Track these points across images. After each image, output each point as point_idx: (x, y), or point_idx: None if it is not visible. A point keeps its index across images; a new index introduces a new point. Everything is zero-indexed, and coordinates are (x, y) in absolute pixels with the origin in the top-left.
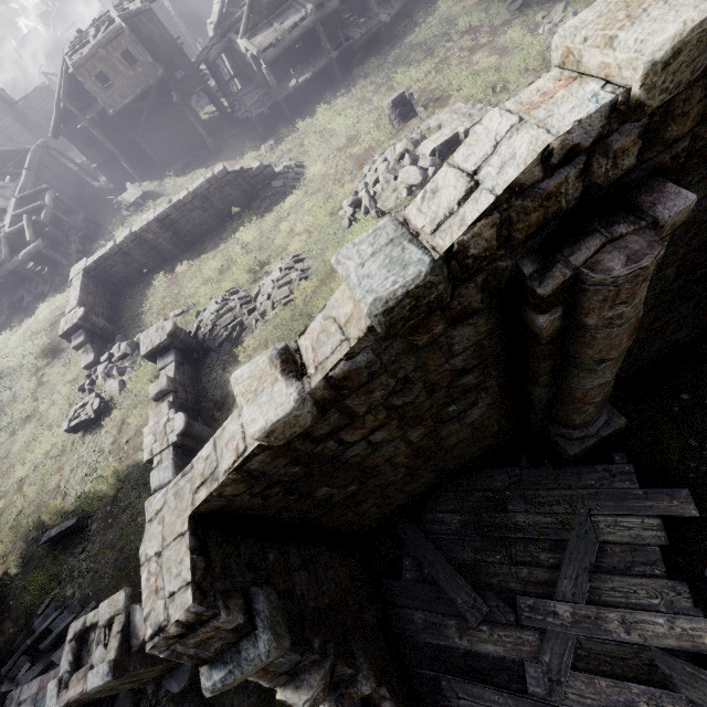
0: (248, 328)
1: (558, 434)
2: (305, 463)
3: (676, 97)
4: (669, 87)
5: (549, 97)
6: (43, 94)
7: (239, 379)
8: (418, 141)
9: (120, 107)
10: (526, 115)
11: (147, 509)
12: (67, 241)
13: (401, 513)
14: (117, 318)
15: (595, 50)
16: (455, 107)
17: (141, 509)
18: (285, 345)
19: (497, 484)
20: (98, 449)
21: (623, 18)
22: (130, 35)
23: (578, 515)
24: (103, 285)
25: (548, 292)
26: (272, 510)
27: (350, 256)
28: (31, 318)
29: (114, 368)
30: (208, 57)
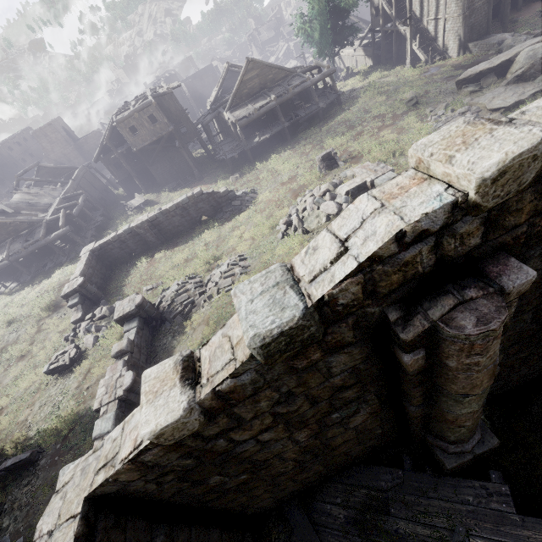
0: (197, 306)
1: (436, 445)
2: (197, 456)
3: (509, 199)
4: (501, 194)
5: (405, 191)
6: (96, 135)
7: (147, 378)
8: (337, 184)
9: (141, 147)
10: (386, 202)
11: (59, 478)
12: (87, 228)
13: (294, 497)
14: (106, 287)
15: (439, 163)
16: (365, 164)
17: (83, 452)
18: (190, 352)
19: (381, 483)
20: (65, 391)
21: (460, 143)
22: (156, 106)
23: (456, 533)
24: (102, 262)
25: (409, 338)
26: (166, 494)
27: (244, 291)
28: (47, 280)
29: (93, 325)
30: (203, 121)
